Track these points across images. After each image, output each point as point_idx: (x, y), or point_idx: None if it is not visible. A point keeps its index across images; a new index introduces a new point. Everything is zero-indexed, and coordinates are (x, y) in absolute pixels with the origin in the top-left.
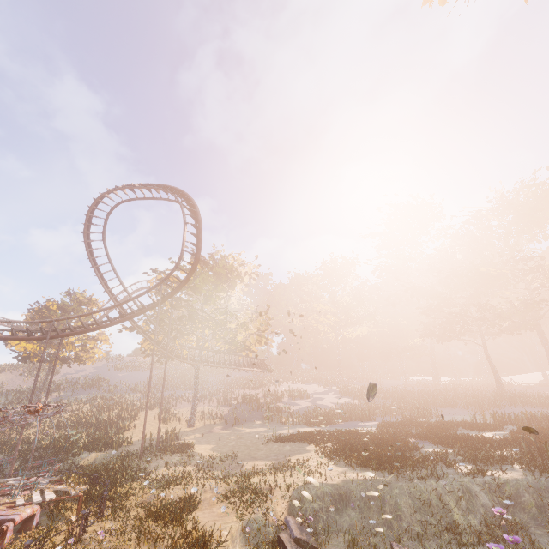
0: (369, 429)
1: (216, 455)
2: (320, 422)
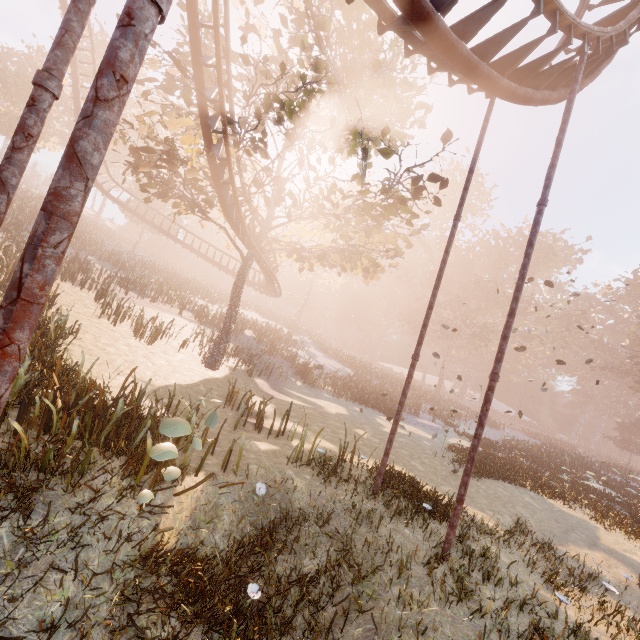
0: (469, 444)
1: (494, 521)
2: (383, 408)
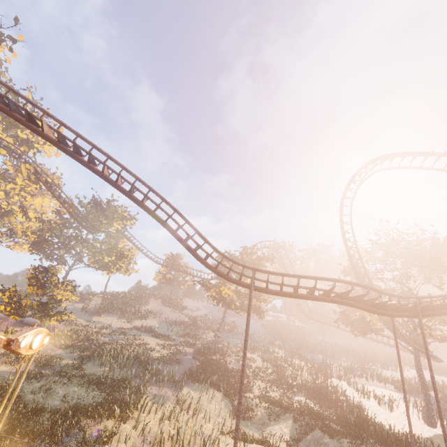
0: None
1: None
2: None
